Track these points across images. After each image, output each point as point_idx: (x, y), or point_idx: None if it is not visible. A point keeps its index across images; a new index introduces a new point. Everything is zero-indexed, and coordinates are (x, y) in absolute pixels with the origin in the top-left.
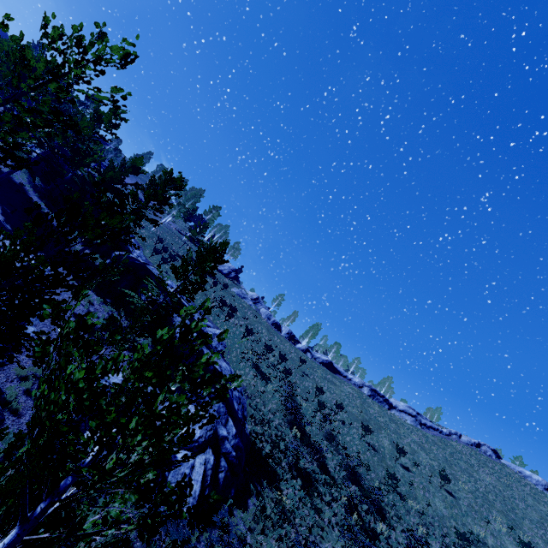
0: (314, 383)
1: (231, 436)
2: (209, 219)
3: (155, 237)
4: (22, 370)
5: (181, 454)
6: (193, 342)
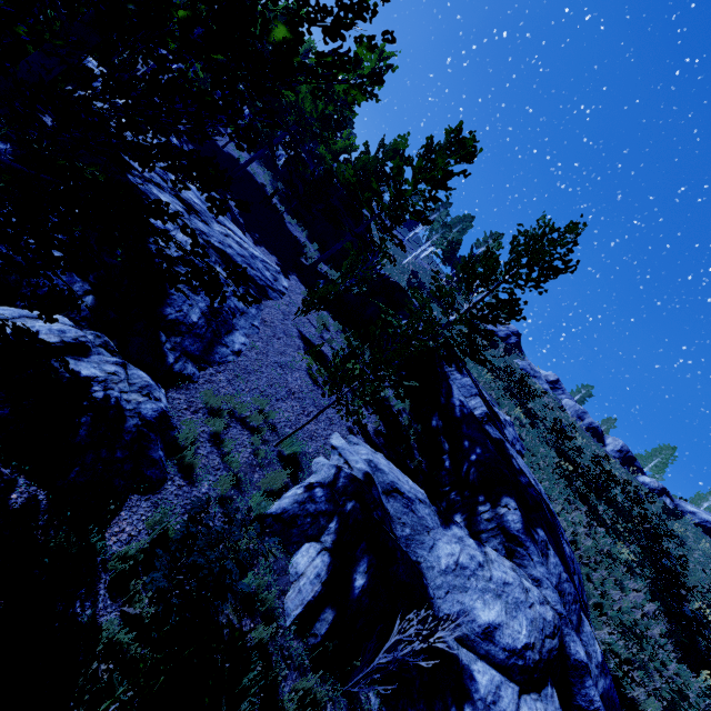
0: (701, 565)
1: (594, 664)
2: (482, 253)
3: (406, 273)
4: (214, 397)
5: (485, 675)
6: (483, 423)
